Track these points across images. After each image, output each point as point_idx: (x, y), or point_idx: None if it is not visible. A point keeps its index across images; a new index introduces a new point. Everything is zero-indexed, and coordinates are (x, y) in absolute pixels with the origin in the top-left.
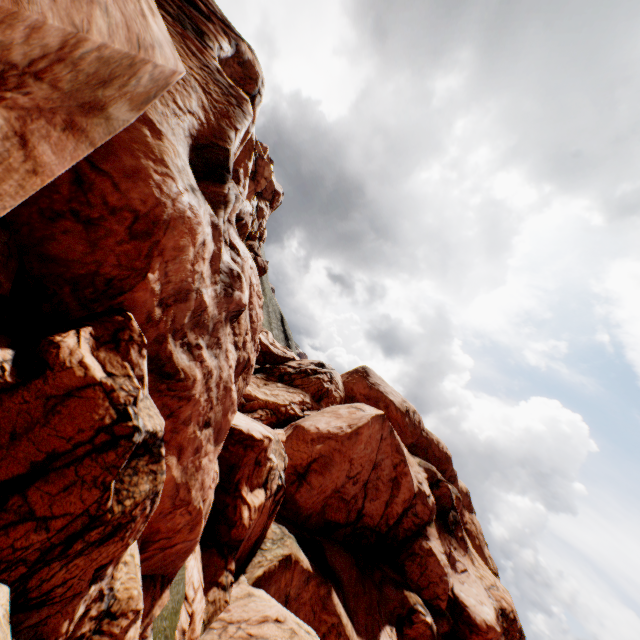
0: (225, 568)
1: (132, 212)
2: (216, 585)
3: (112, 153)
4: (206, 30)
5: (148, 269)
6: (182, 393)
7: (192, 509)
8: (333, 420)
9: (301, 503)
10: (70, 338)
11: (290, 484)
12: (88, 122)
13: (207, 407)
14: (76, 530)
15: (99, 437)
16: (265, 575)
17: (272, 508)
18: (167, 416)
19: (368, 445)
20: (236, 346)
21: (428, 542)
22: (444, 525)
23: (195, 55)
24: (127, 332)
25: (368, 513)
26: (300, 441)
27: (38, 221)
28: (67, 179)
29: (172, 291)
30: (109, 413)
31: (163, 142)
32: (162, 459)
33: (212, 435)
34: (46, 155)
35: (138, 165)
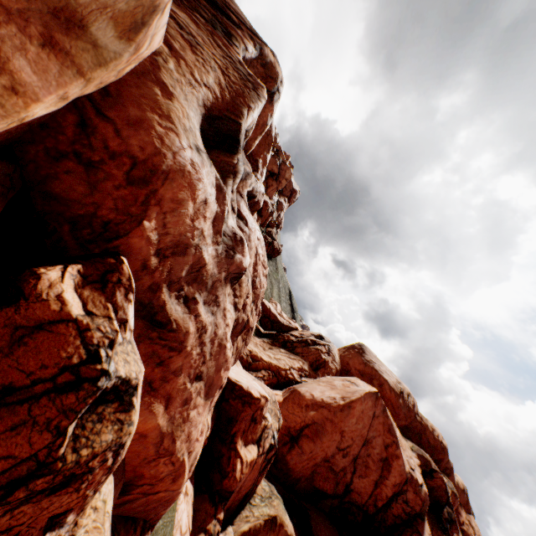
0: (214, 516)
1: (131, 158)
2: (204, 531)
3: (119, 103)
4: (234, 34)
5: (144, 216)
6: (173, 343)
7: (175, 460)
8: (327, 390)
9: (291, 465)
10: (54, 271)
11: (282, 444)
12: (72, 44)
13: (199, 361)
14: (20, 475)
15: (63, 376)
16: (250, 532)
17: (263, 465)
18: (157, 364)
19: (360, 420)
20: (235, 307)
21: (419, 535)
22: (437, 520)
23: (220, 47)
24: (116, 274)
25: (356, 489)
26: (295, 405)
27: (44, 159)
28: (72, 122)
29: (170, 243)
30: (78, 352)
31: (173, 102)
32: (132, 409)
33: (203, 389)
34: (25, 73)
35: (143, 116)
